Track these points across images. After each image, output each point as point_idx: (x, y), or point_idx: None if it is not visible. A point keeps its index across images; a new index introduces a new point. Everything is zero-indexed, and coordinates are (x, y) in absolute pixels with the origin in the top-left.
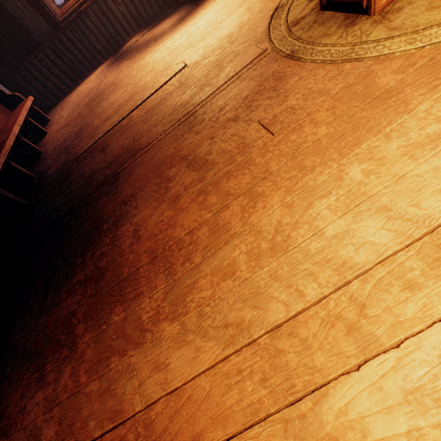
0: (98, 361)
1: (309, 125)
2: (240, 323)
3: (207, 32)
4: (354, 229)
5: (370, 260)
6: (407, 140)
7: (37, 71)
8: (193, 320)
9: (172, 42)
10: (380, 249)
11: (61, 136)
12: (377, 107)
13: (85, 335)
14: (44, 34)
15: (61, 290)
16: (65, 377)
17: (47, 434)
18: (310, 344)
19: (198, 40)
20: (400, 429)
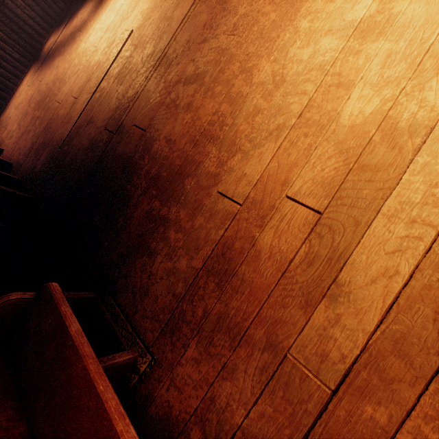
0: (193, 210)
1: (262, 17)
2: (278, 125)
3: (136, 2)
4: (318, 48)
5: (333, 55)
6: None
7: None
8: (248, 145)
9: (102, 23)
10: (335, 48)
11: (26, 142)
12: None
13: (171, 210)
14: None
15: (127, 210)
16: (172, 236)
17: (182, 264)
18: (321, 105)
19: (130, 10)
20: (376, 101)
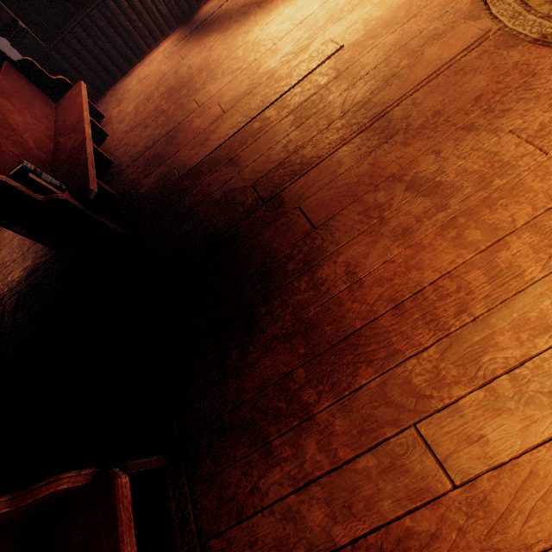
0: (361, 433)
1: None
2: None
3: None
4: None
5: None
6: None
7: (80, 44)
8: (507, 384)
9: (296, 10)
10: None
11: (138, 141)
12: None
13: (321, 403)
14: None
15: (249, 347)
16: (311, 452)
17: (315, 517)
18: None
19: (348, 9)
20: None
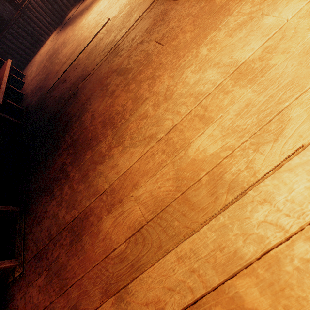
0: (82, 177)
1: (181, 34)
2: (151, 134)
3: None
4: (203, 77)
5: (209, 87)
6: (228, 28)
7: (10, 42)
8: (128, 142)
9: (98, 7)
10: (214, 81)
11: (35, 82)
12: (215, 16)
13: (72, 170)
14: (10, 15)
15: (54, 156)
16: (65, 190)
17: (62, 214)
18: (183, 130)
19: (115, 2)
20: (219, 145)
